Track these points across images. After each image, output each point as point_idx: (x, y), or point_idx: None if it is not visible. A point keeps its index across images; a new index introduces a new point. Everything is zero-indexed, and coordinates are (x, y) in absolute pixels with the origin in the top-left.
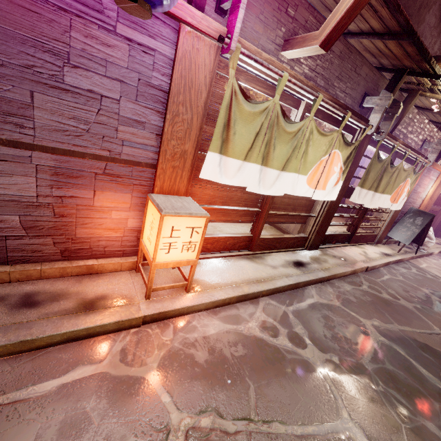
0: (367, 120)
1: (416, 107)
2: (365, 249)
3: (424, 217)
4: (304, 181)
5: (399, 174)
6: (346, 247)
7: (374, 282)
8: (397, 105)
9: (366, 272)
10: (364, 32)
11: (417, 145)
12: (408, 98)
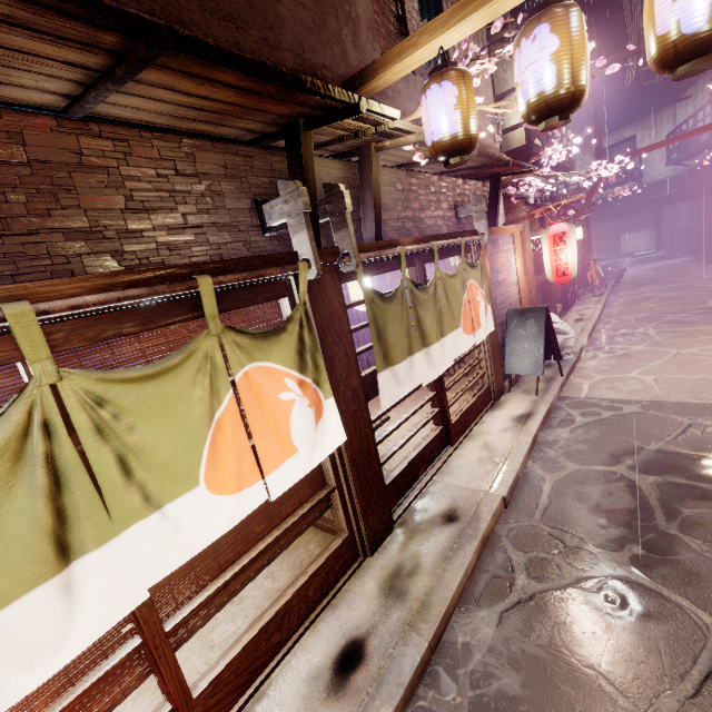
0: (290, 255)
1: (401, 166)
2: (484, 433)
3: (534, 317)
4: (206, 497)
5: (448, 288)
6: (451, 460)
7: (533, 537)
8: (335, 192)
9: (509, 507)
10: (88, 84)
11: (448, 220)
12: (363, 165)
